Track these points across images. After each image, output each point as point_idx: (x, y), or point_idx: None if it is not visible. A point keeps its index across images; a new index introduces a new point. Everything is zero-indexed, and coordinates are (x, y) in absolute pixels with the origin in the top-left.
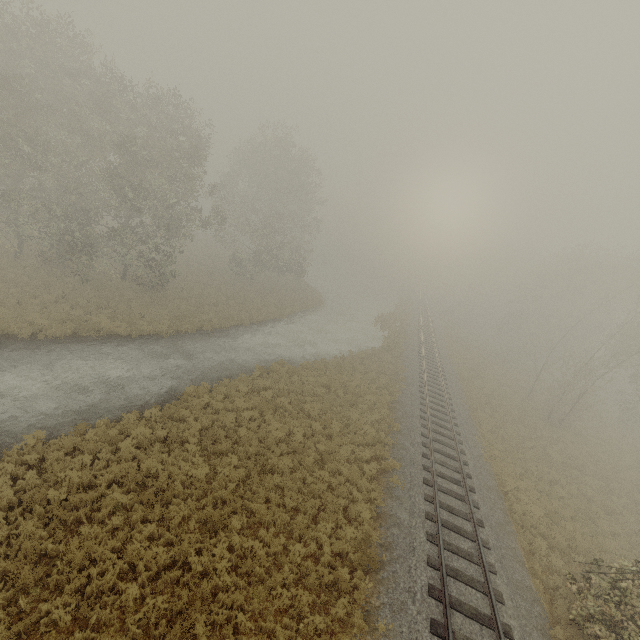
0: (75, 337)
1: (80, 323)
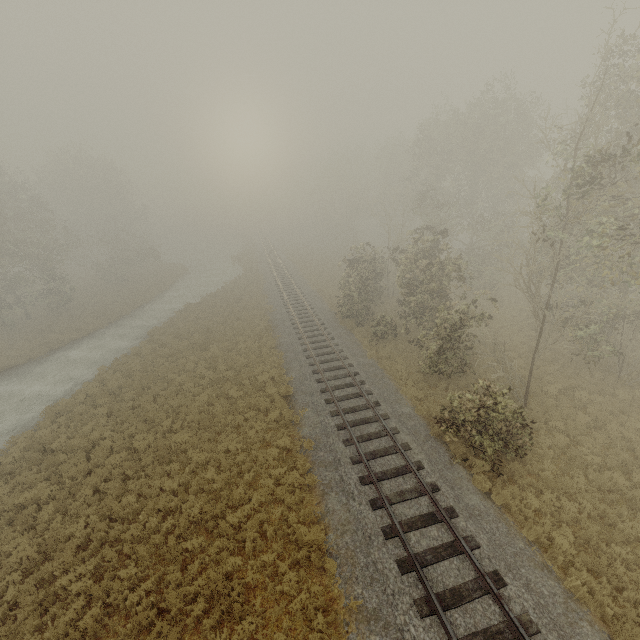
0: (53, 351)
1: (47, 343)
